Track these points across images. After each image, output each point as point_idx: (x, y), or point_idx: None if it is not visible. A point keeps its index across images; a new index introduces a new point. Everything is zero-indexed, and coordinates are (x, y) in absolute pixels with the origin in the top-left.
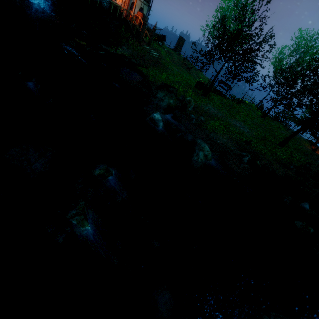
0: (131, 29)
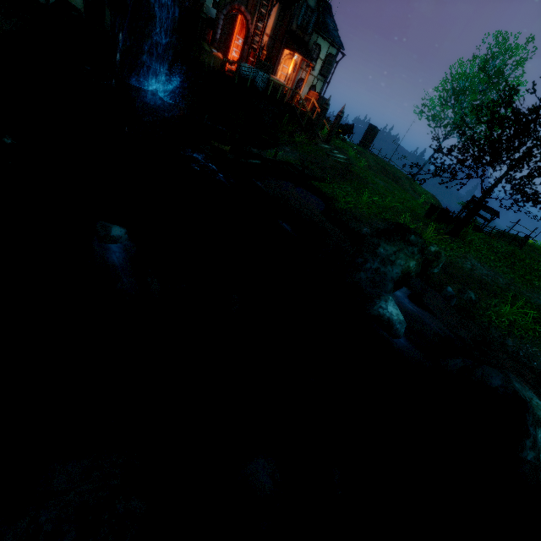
0: (299, 118)
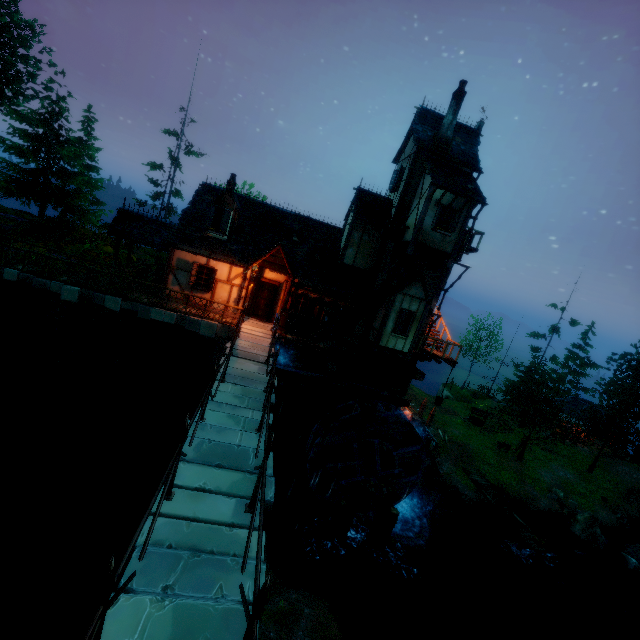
0: None
